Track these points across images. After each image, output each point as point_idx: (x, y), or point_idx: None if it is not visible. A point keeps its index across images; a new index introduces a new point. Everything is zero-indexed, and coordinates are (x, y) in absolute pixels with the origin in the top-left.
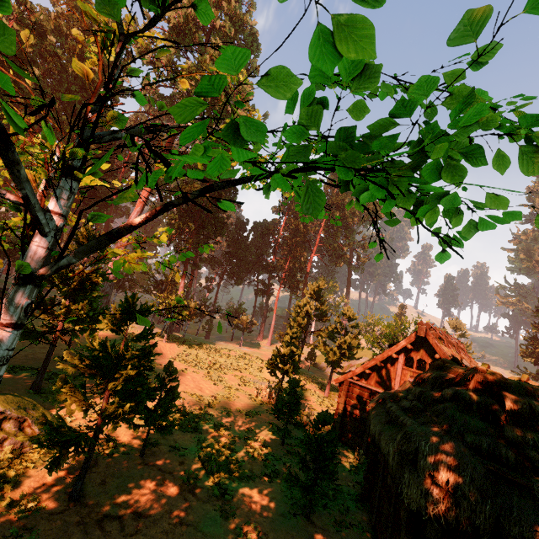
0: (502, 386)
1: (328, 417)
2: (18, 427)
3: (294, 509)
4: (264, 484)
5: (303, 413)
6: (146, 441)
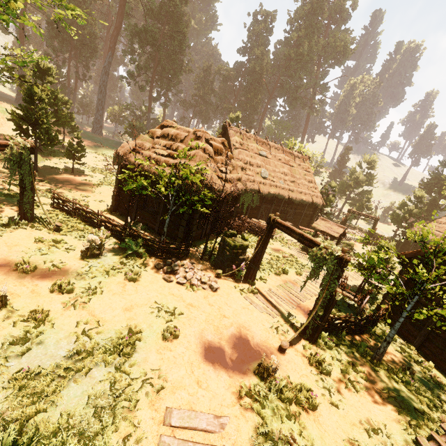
0: (170, 127)
1: None
2: None
3: None
4: None
5: None
6: (73, 167)
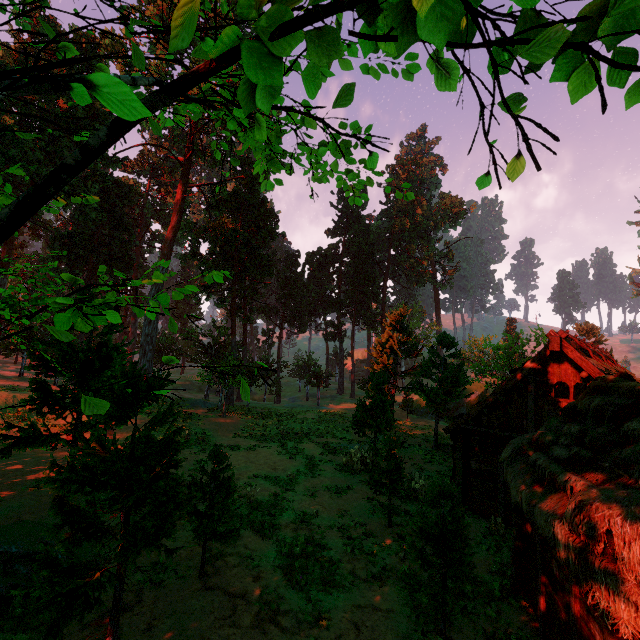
0: None
1: (446, 489)
2: (31, 567)
3: (421, 625)
4: (372, 591)
5: (410, 479)
6: (203, 557)
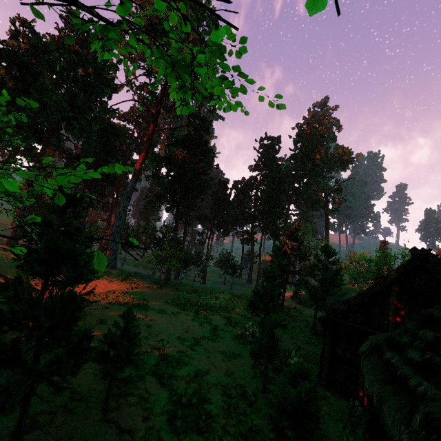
0: None
1: (303, 371)
2: None
3: None
4: None
5: (287, 355)
6: (108, 394)
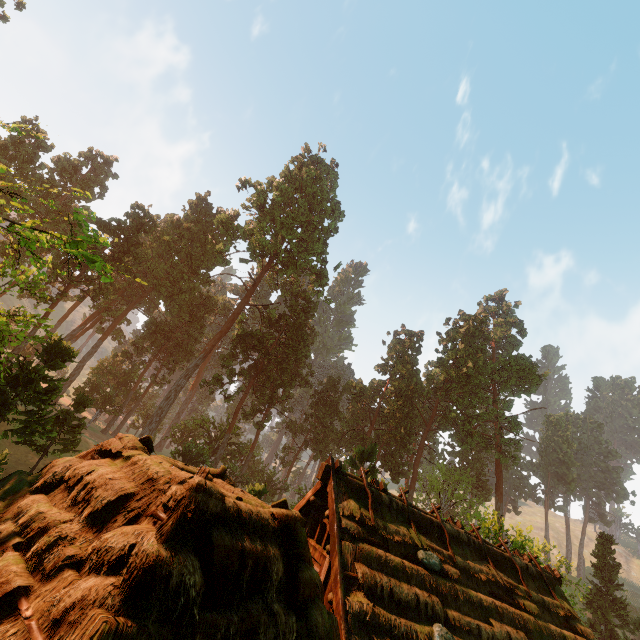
0: (117, 455)
1: None
2: None
3: None
4: None
5: None
6: None
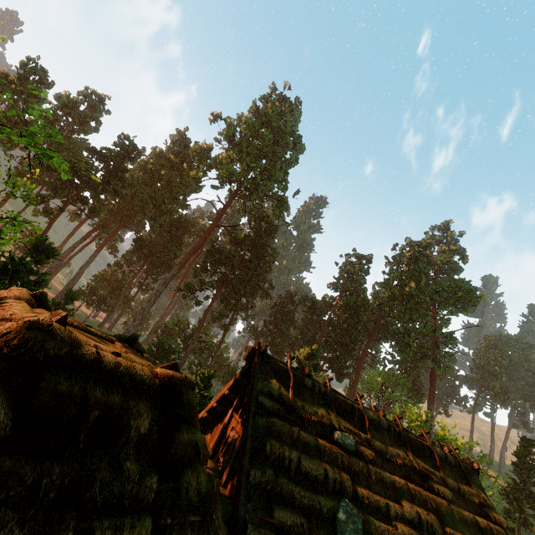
0: None
1: None
2: None
3: None
4: None
5: None
6: None
